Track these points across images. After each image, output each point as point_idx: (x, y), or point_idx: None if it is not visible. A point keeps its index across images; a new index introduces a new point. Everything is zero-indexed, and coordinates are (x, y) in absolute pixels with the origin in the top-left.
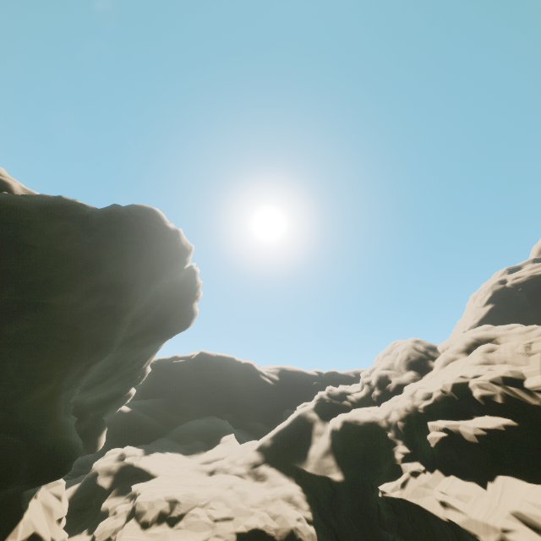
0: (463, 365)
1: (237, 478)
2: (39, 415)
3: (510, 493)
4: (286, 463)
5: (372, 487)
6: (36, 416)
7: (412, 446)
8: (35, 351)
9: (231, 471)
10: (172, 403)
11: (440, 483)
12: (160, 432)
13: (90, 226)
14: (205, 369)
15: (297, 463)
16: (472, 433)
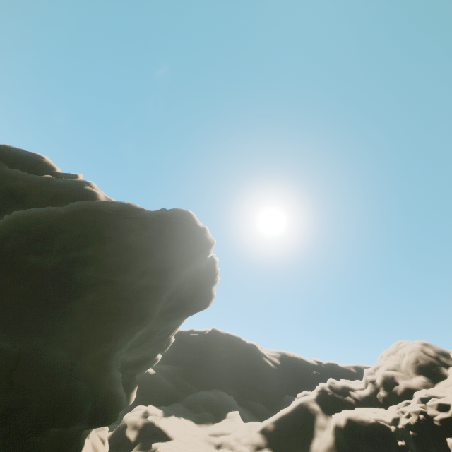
0: None
1: None
2: (100, 367)
3: None
4: None
5: None
6: (98, 368)
7: None
8: (103, 316)
9: (236, 448)
10: (187, 372)
11: None
12: (175, 397)
13: (146, 224)
14: (216, 345)
15: None
16: None
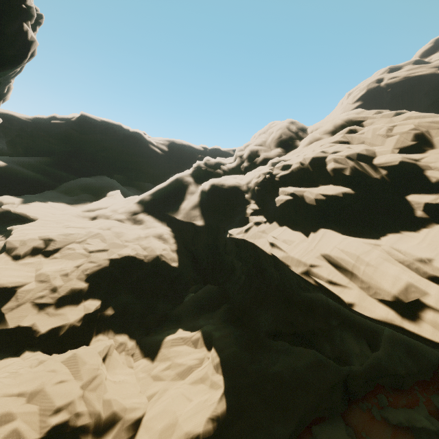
0: (326, 144)
1: (117, 222)
2: None
3: (327, 241)
4: (161, 213)
5: (224, 230)
6: None
7: (262, 205)
8: None
9: (112, 217)
10: (60, 162)
11: (274, 231)
12: (49, 186)
13: None
14: (91, 134)
15: (170, 213)
16: (314, 198)
